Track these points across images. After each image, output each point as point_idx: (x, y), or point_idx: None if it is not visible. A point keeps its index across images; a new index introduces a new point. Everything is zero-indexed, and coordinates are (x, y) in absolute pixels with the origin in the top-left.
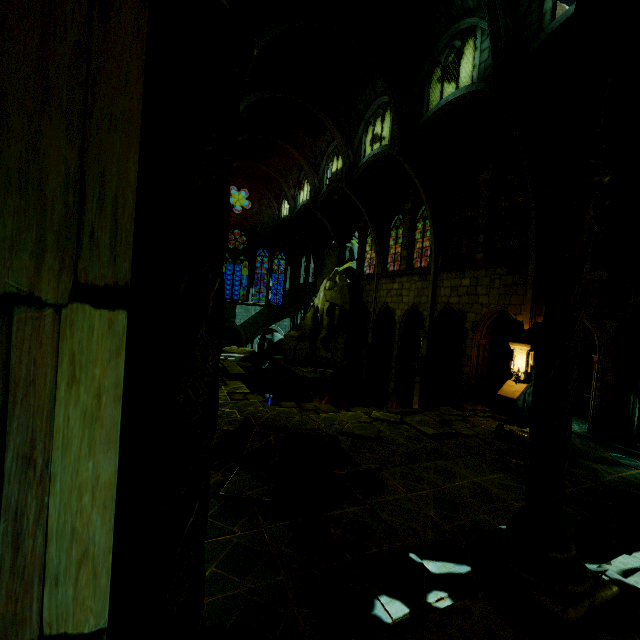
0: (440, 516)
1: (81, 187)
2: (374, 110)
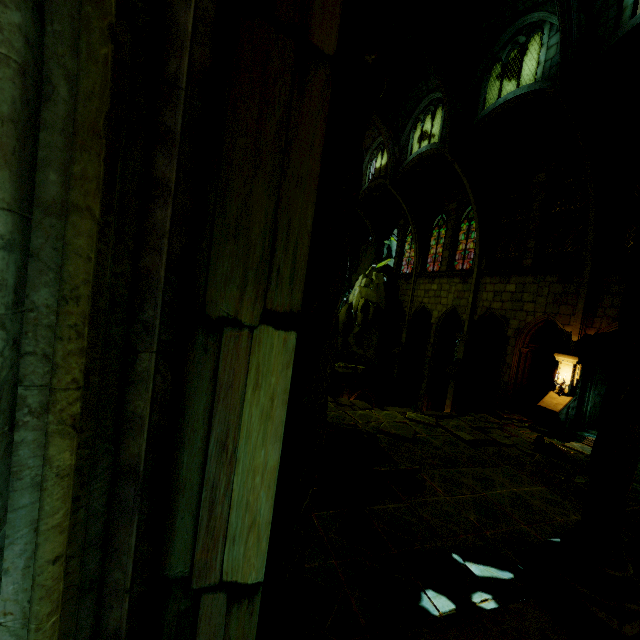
0: (480, 522)
1: (274, 233)
2: (424, 106)
